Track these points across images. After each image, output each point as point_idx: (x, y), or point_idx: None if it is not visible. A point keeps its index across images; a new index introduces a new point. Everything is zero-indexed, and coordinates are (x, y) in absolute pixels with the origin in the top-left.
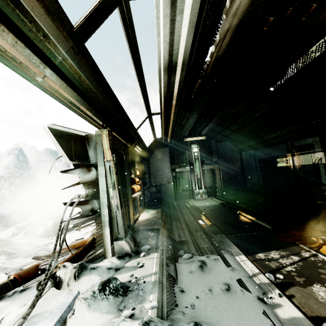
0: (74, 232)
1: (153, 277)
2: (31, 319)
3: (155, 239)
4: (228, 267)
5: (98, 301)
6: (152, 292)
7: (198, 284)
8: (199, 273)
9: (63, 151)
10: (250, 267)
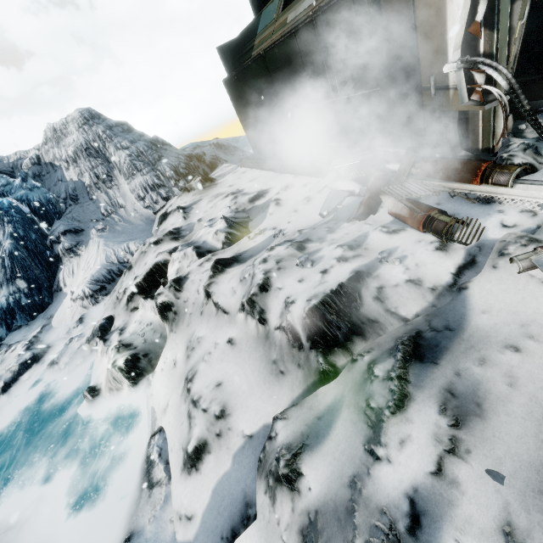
0: (268, 217)
1: None
2: None
3: None
4: None
5: None
6: None
7: None
8: None
9: None
10: None
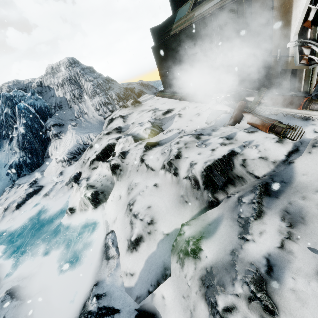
0: (174, 123)
1: None
2: None
3: None
4: None
5: None
6: None
7: None
8: None
9: None
10: None
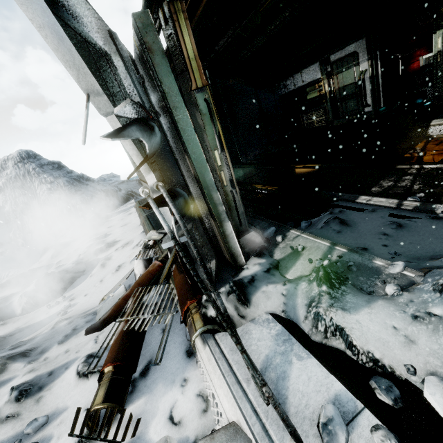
0: (88, 278)
1: (340, 249)
2: (265, 378)
3: (258, 221)
4: (364, 211)
5: (342, 299)
6: (370, 259)
7: (363, 237)
8: (348, 229)
9: (92, 76)
10: (384, 201)
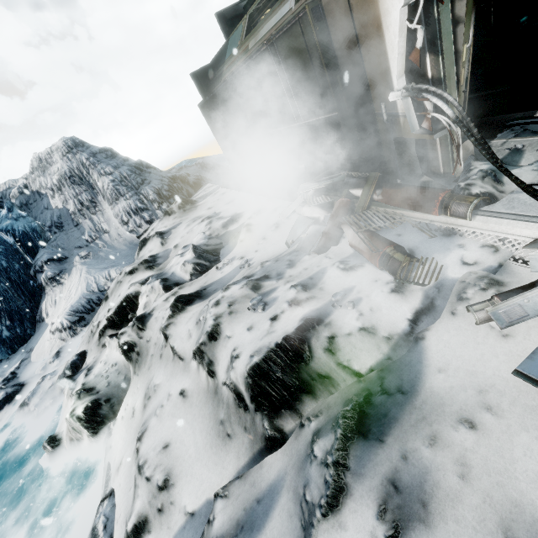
0: (238, 244)
1: None
2: None
3: None
4: None
5: None
6: None
7: None
8: None
9: None
10: None
